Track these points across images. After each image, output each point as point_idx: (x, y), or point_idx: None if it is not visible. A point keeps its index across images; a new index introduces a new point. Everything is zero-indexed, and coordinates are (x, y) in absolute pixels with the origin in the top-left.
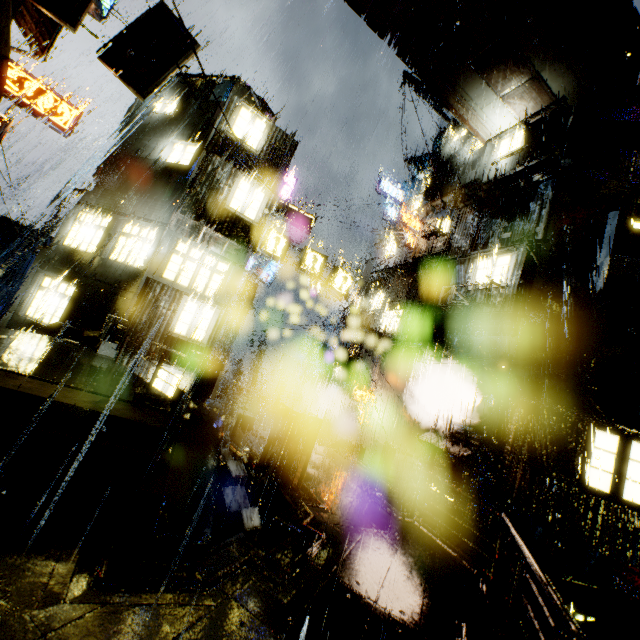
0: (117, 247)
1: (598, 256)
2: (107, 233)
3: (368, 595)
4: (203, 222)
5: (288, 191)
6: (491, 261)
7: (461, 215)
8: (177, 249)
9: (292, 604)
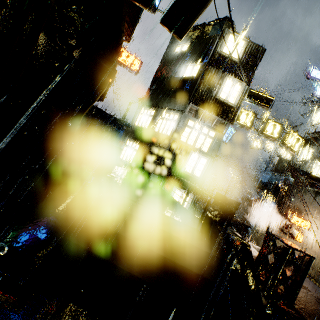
0: (158, 125)
1: None
2: (153, 118)
3: None
4: (204, 108)
5: None
6: None
7: None
8: (188, 124)
9: None
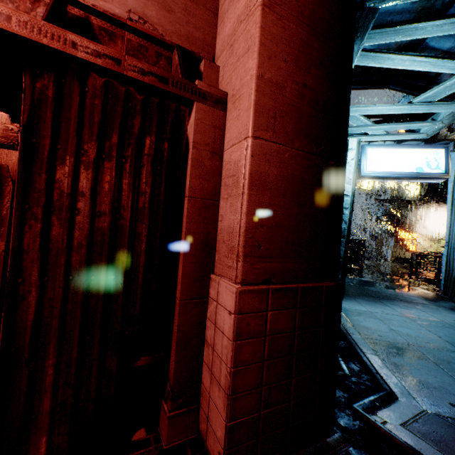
0: None
1: None
2: None
3: (382, 272)
4: None
5: None
6: None
7: None
8: None
9: (357, 270)
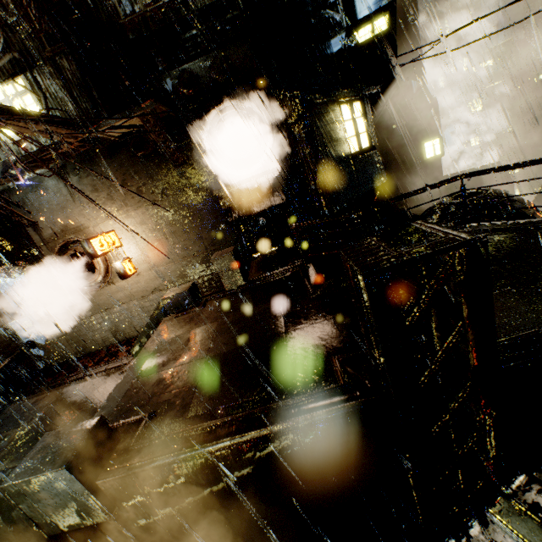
0: None
1: None
2: None
3: None
4: None
5: None
6: None
7: None
8: None
9: None
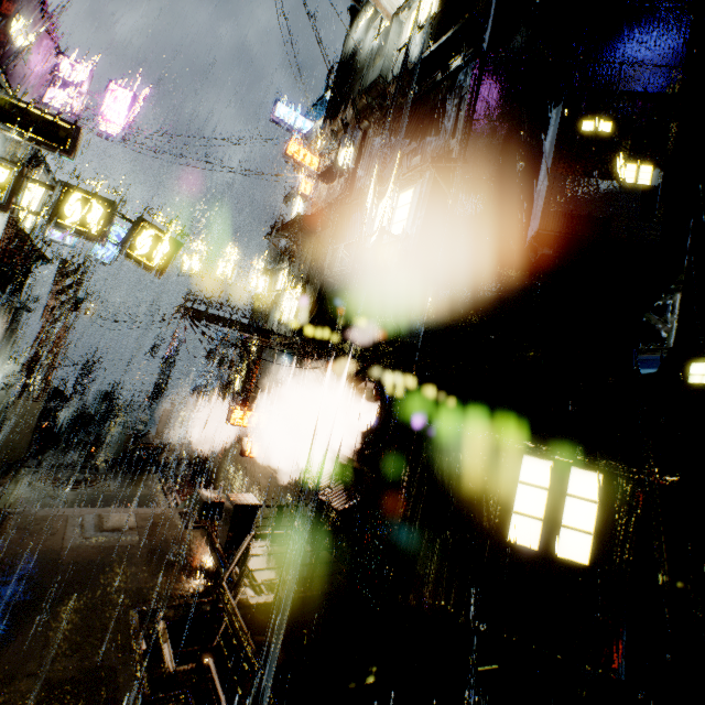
0: None
1: (536, 182)
2: None
3: None
4: None
5: (120, 113)
6: (392, 201)
7: (366, 140)
8: None
9: None
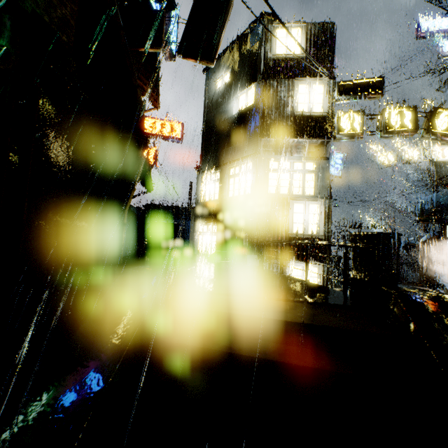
0: (230, 187)
1: None
2: (221, 181)
3: None
4: (282, 135)
5: None
6: None
7: None
8: (270, 168)
9: None
